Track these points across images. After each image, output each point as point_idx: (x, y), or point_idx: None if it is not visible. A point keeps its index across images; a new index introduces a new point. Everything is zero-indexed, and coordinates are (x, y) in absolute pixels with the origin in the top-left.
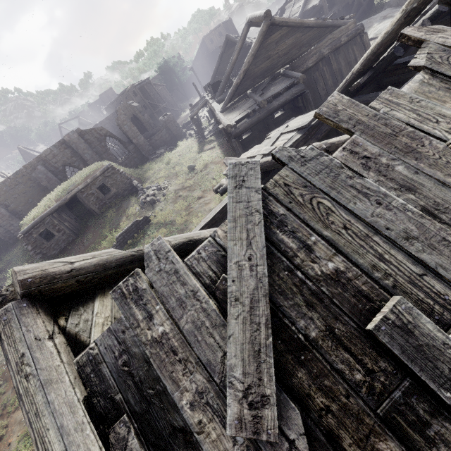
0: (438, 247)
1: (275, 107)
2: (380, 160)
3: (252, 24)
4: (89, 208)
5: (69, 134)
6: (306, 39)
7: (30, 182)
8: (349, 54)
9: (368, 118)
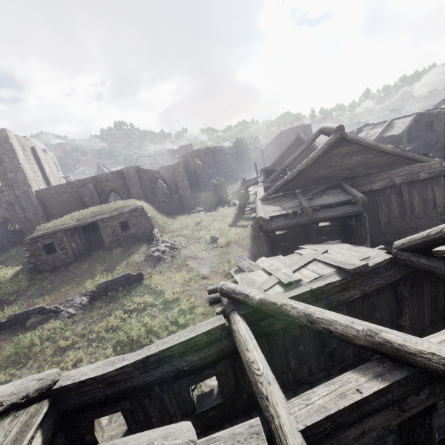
0: None
1: (320, 218)
2: None
3: (323, 132)
4: (102, 238)
5: (129, 167)
6: (378, 162)
7: (76, 194)
8: (427, 192)
9: None
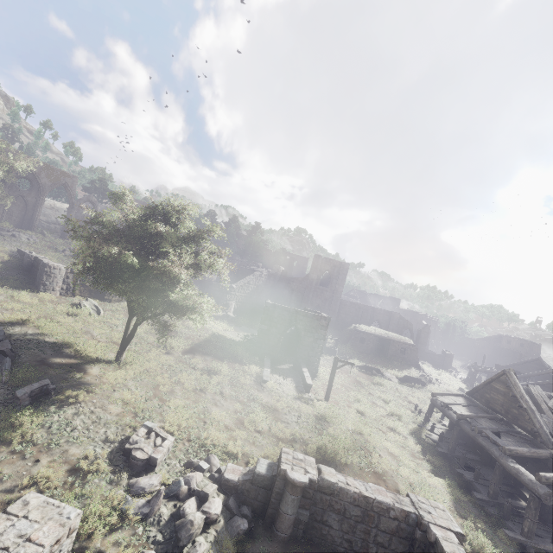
0: None
1: None
2: None
3: None
4: (387, 350)
5: (396, 312)
6: None
7: (358, 311)
8: None
9: None
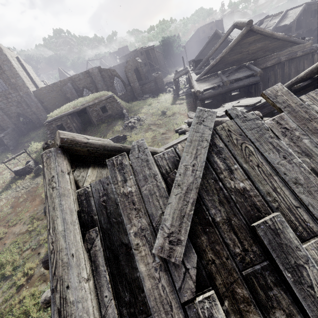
0: (314, 194)
1: (234, 87)
2: (294, 132)
3: (237, 26)
4: (91, 119)
5: (93, 68)
6: (272, 46)
7: (60, 91)
8: (300, 65)
9: (295, 105)
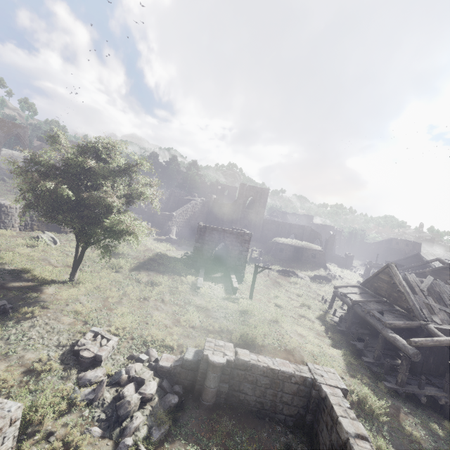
0: None
1: None
2: None
3: (439, 261)
4: (301, 256)
5: (308, 226)
6: None
7: (278, 227)
8: None
9: None
